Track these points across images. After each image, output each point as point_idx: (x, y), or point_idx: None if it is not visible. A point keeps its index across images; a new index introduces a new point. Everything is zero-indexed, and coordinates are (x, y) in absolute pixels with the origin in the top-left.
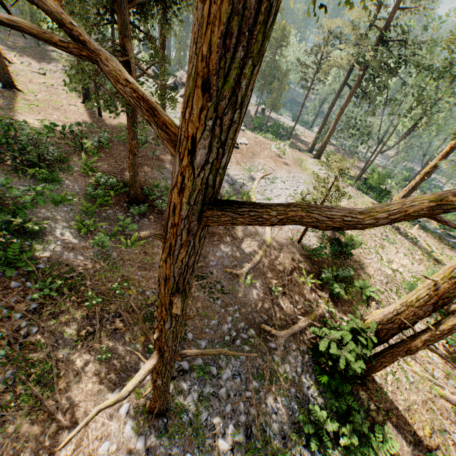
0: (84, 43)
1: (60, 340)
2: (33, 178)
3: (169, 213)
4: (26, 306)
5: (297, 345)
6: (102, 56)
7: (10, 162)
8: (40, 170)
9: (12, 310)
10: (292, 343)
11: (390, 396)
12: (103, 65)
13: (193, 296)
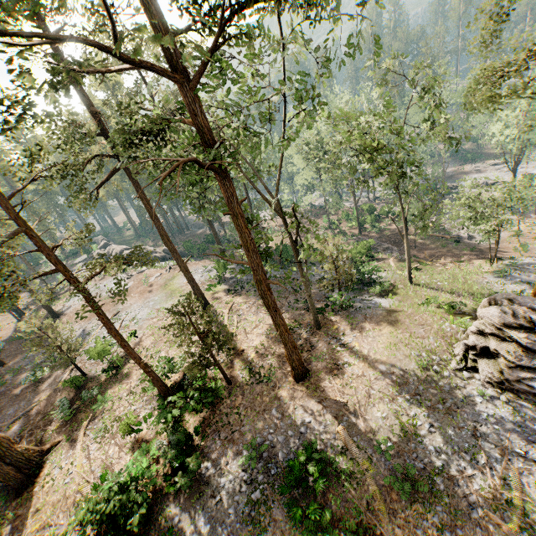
0: None
1: None
2: None
3: None
4: None
5: None
6: None
7: None
8: None
9: None
10: None
11: (34, 501)
12: None
13: None
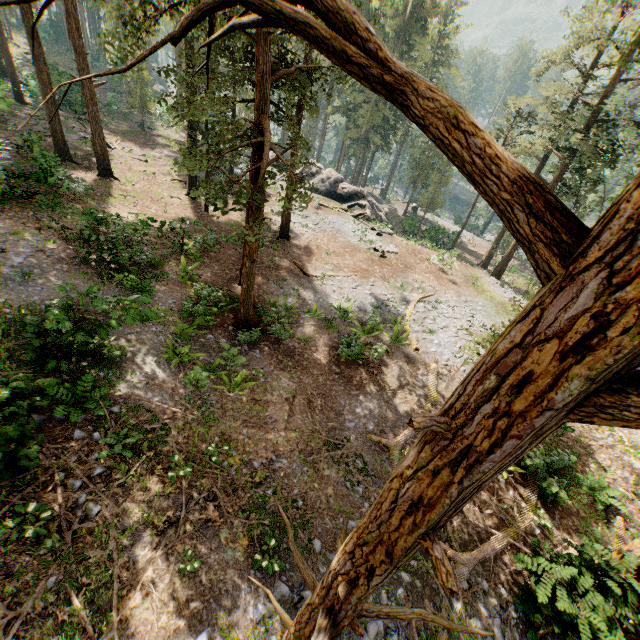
0: (379, 62)
1: (129, 530)
2: (119, 286)
3: (492, 385)
4: (88, 470)
5: (490, 582)
6: (415, 83)
7: (94, 265)
8: (130, 276)
9: (69, 474)
10: (482, 578)
11: None
12: (415, 99)
13: (321, 476)
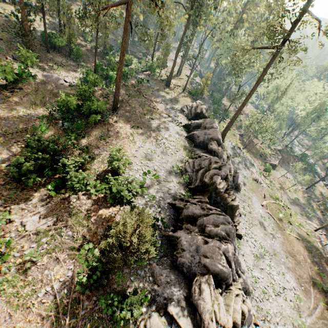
0: None
1: None
2: None
3: None
4: None
5: None
6: None
7: None
8: None
9: None
10: None
11: None
12: None
13: None
